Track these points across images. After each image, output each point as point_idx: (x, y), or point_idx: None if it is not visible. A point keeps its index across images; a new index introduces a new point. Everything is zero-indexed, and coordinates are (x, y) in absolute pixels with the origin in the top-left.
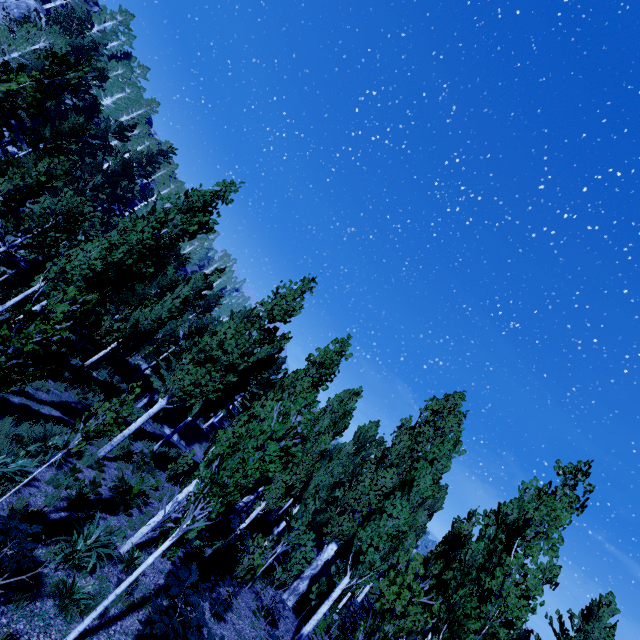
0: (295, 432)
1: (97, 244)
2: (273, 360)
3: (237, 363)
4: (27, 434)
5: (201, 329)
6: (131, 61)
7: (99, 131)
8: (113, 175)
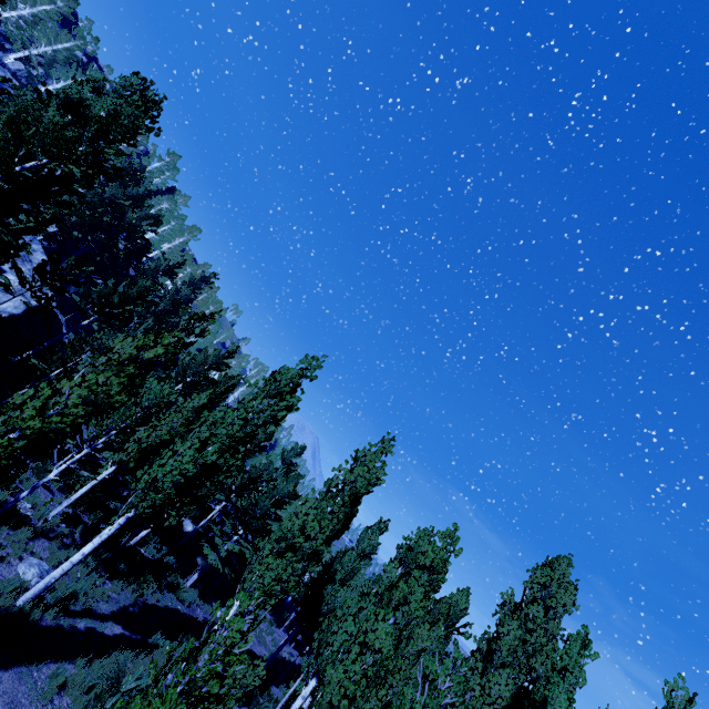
0: (446, 703)
1: (188, 445)
2: (345, 524)
3: (321, 550)
4: (99, 678)
5: (255, 479)
6: (175, 194)
7: (149, 271)
8: (161, 313)
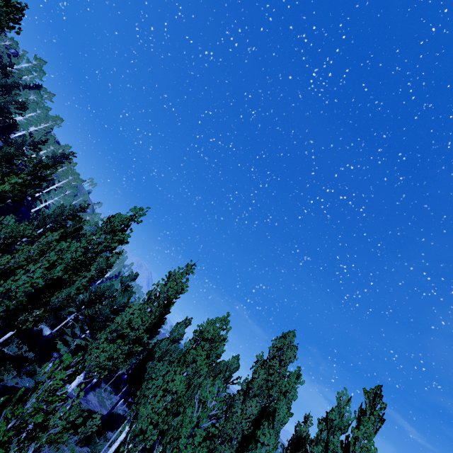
0: (212, 414)
1: (39, 265)
2: (162, 321)
3: (142, 336)
4: None
5: (99, 296)
6: (41, 90)
7: (16, 144)
8: None
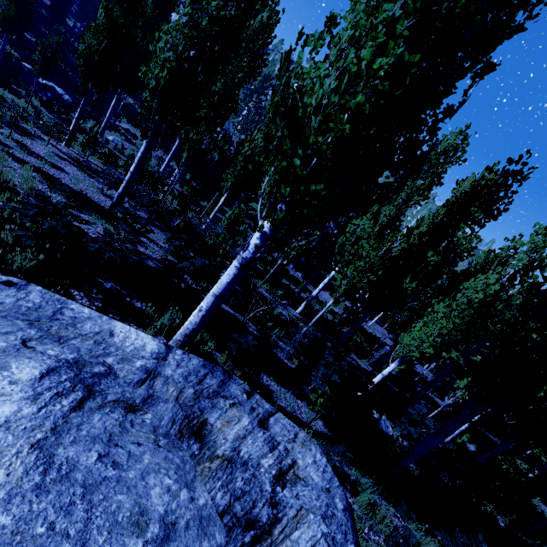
0: None
1: None
2: None
3: None
4: None
5: None
6: None
7: None
8: None
